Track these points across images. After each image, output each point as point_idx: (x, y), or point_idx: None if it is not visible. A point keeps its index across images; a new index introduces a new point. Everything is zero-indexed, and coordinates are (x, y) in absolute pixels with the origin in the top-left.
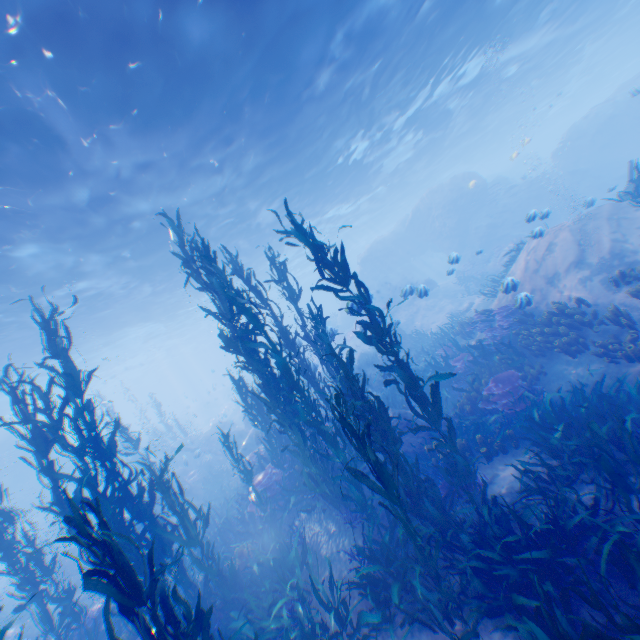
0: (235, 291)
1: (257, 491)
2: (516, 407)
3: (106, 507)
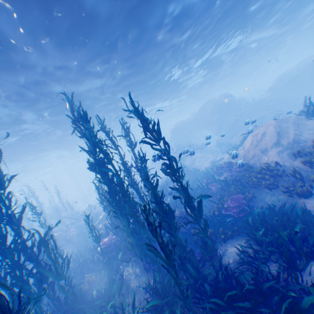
0: (98, 139)
1: (101, 247)
2: (240, 214)
3: (8, 255)
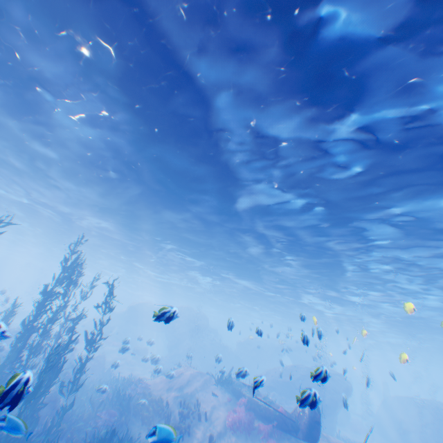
0: (72, 279)
1: None
2: (102, 430)
3: None
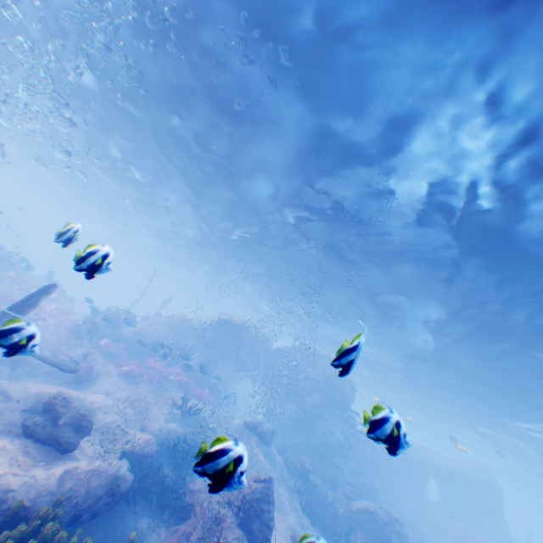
0: None
1: None
2: None
3: None
